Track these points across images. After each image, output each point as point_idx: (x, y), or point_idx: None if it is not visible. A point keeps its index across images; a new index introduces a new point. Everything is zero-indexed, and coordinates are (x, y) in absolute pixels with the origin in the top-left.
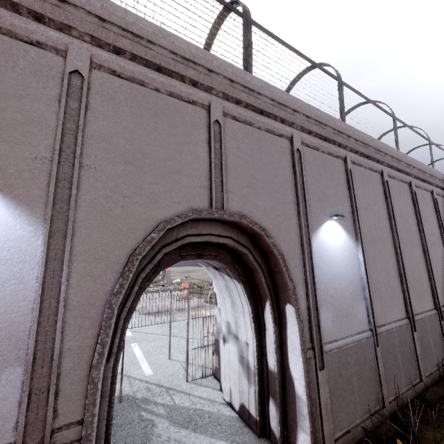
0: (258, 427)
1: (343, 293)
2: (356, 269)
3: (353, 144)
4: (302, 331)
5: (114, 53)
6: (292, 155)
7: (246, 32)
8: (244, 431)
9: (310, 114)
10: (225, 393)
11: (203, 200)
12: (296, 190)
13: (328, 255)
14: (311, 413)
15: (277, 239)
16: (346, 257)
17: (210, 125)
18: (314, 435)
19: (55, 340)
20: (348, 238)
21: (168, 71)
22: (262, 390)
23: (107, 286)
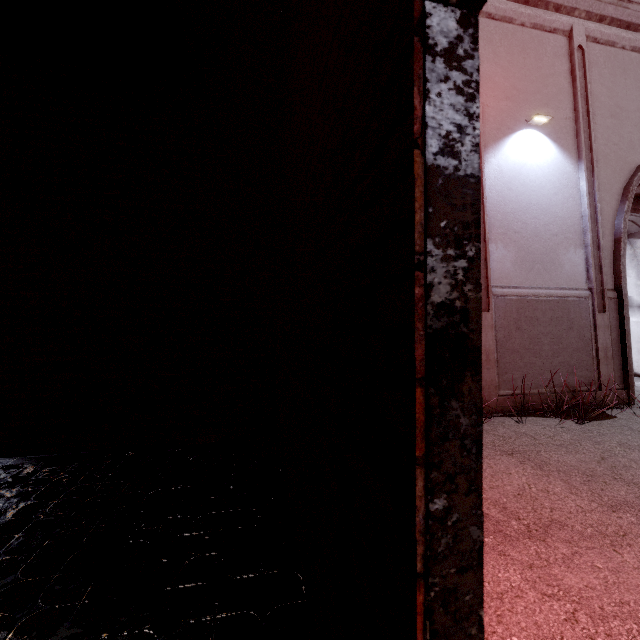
0: None
1: None
2: None
3: None
4: None
5: (597, 22)
6: None
7: None
8: None
9: None
10: None
11: None
12: None
13: None
14: None
15: None
16: None
17: None
18: None
19: (599, 236)
20: None
21: (635, 26)
22: None
23: (613, 209)
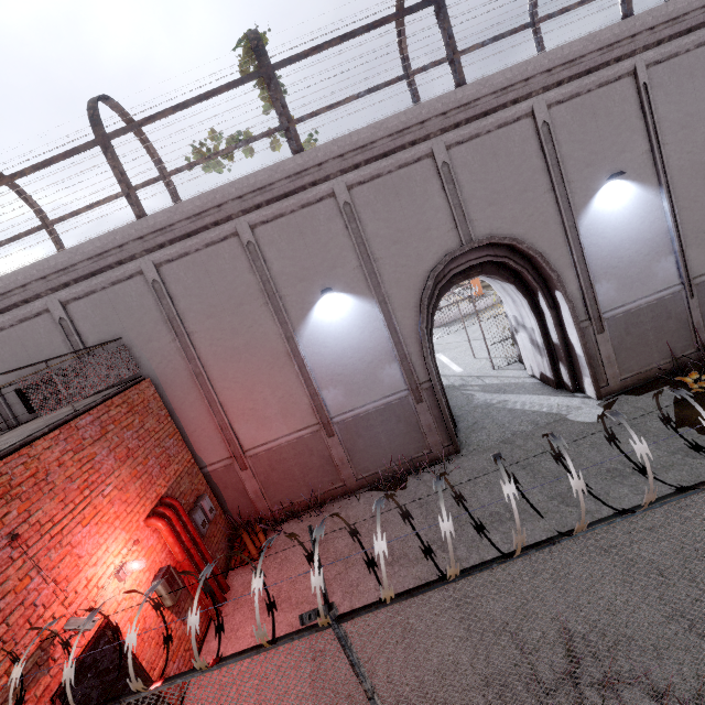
0: (554, 383)
1: (633, 258)
2: (659, 223)
3: (647, 39)
4: (572, 309)
5: (355, 169)
6: (537, 134)
7: (441, 21)
8: (544, 388)
9: (552, 65)
10: (528, 370)
11: (454, 240)
12: (549, 175)
13: (606, 226)
14: (589, 364)
15: (534, 239)
16: (638, 215)
17: (439, 171)
18: (594, 377)
19: (404, 350)
20: (643, 190)
21: (392, 151)
22: (553, 359)
23: (415, 320)
